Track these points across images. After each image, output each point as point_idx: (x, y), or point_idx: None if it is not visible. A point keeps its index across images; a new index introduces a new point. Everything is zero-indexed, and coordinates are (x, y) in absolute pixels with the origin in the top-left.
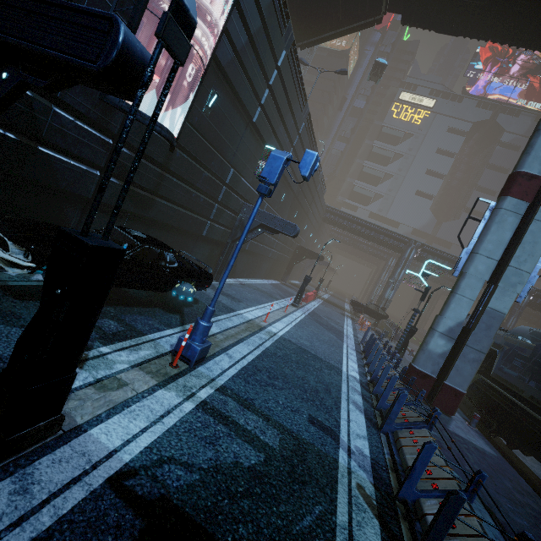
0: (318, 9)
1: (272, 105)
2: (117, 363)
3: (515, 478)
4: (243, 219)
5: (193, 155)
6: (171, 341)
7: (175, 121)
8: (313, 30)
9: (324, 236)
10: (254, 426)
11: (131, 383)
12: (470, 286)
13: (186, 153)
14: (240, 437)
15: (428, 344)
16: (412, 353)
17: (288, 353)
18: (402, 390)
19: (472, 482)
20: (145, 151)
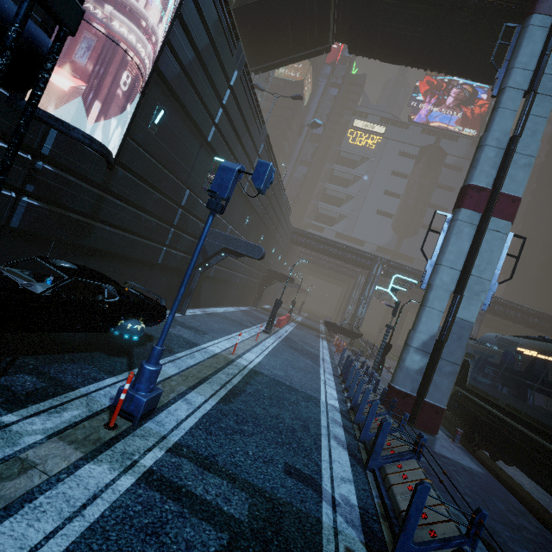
0: (269, 36)
1: (227, 124)
2: (25, 435)
3: (505, 496)
4: (204, 243)
5: (140, 174)
6: (111, 392)
7: (114, 136)
8: (265, 55)
9: (293, 258)
10: (215, 494)
11: (42, 462)
12: (438, 297)
13: (131, 172)
14: (196, 514)
15: (404, 361)
16: (389, 370)
17: (260, 388)
18: (385, 417)
19: (472, 524)
20: (77, 169)
